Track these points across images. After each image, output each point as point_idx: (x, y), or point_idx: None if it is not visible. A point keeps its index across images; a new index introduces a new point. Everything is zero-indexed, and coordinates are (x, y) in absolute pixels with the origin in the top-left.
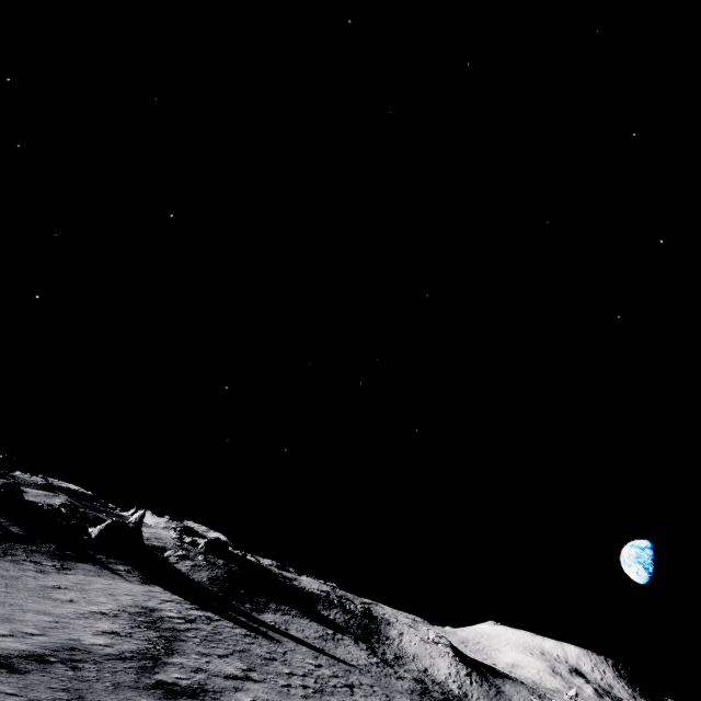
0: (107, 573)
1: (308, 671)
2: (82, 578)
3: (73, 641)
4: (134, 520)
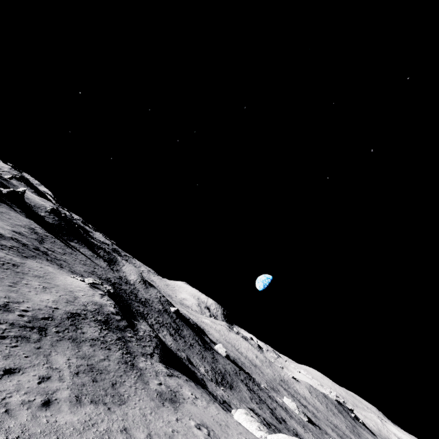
0: (13, 210)
1: (82, 260)
2: (6, 210)
3: (21, 231)
4: (21, 191)
